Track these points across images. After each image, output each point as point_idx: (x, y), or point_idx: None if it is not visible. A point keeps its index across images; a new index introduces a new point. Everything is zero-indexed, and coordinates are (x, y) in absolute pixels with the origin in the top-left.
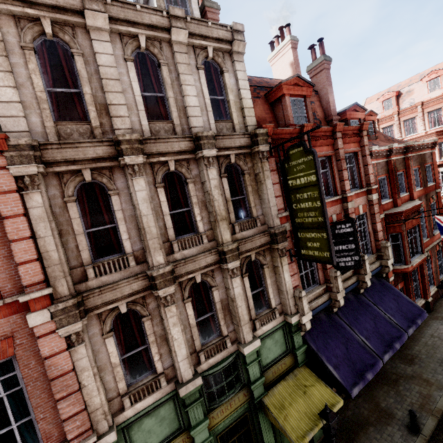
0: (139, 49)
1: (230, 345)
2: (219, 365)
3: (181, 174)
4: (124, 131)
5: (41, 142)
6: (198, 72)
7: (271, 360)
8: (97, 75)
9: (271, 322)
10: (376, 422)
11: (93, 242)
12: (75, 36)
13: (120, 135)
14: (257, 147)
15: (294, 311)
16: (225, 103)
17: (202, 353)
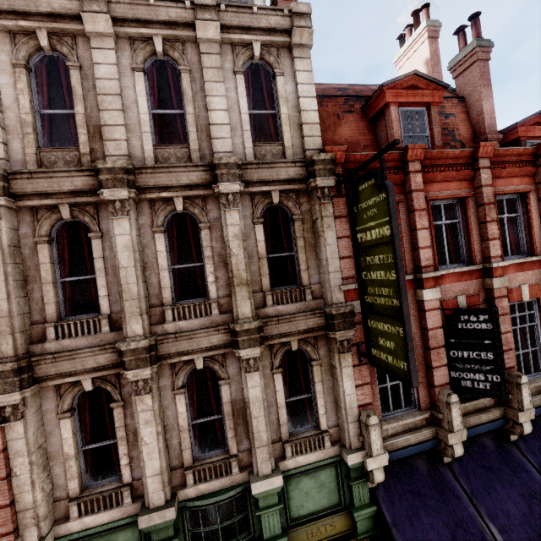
0: (156, 55)
1: (238, 471)
2: (211, 496)
3: (195, 217)
4: (117, 159)
5: (9, 170)
6: (235, 78)
7: (309, 512)
8: (95, 91)
9: (314, 452)
10: None
11: (70, 295)
12: (74, 47)
13: (99, 162)
14: (314, 180)
15: (356, 444)
16: (276, 119)
17: (190, 472)
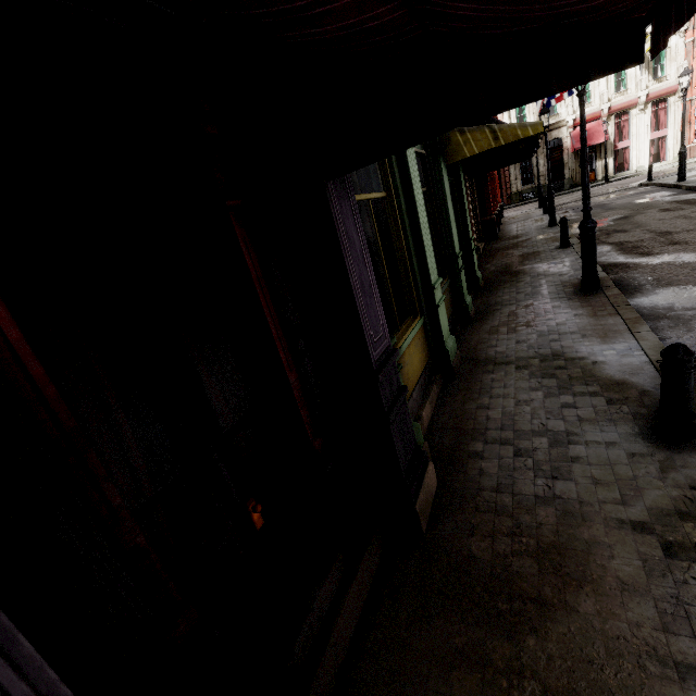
0: None
1: None
2: None
3: None
4: None
5: None
6: None
7: None
8: None
9: None
10: (527, 259)
11: None
12: None
13: None
14: None
15: None
16: None
17: None
